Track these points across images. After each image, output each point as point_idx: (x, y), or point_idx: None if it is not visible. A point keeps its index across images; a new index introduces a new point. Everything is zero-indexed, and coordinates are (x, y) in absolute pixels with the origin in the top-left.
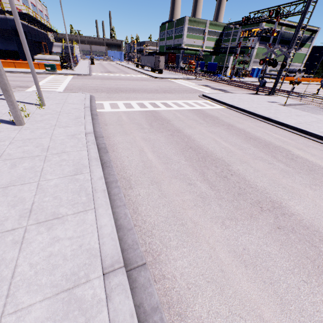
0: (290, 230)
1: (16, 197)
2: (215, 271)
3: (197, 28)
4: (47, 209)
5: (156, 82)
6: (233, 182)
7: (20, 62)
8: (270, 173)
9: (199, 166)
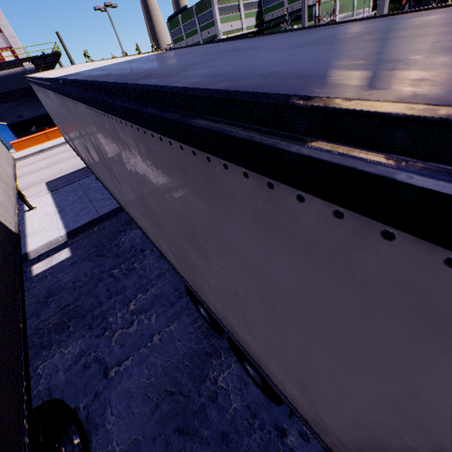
0: None
1: None
2: None
3: (229, 5)
4: None
5: None
6: None
7: None
8: None
9: None
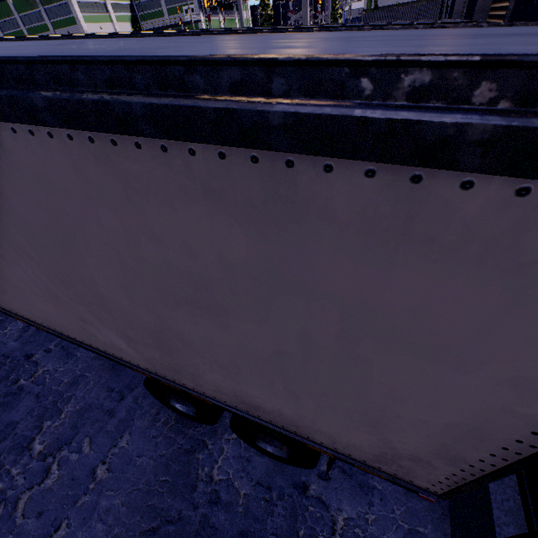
0: None
1: None
2: None
3: (92, 1)
4: None
5: None
6: None
7: None
8: None
9: None
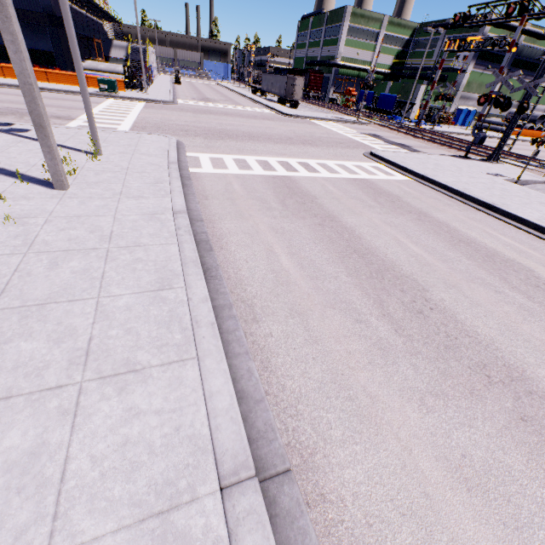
0: (544, 425)
1: (62, 324)
2: (415, 495)
3: (366, 28)
4: (116, 353)
5: (287, 123)
6: (435, 323)
7: (57, 73)
8: (500, 311)
9: (373, 288)
